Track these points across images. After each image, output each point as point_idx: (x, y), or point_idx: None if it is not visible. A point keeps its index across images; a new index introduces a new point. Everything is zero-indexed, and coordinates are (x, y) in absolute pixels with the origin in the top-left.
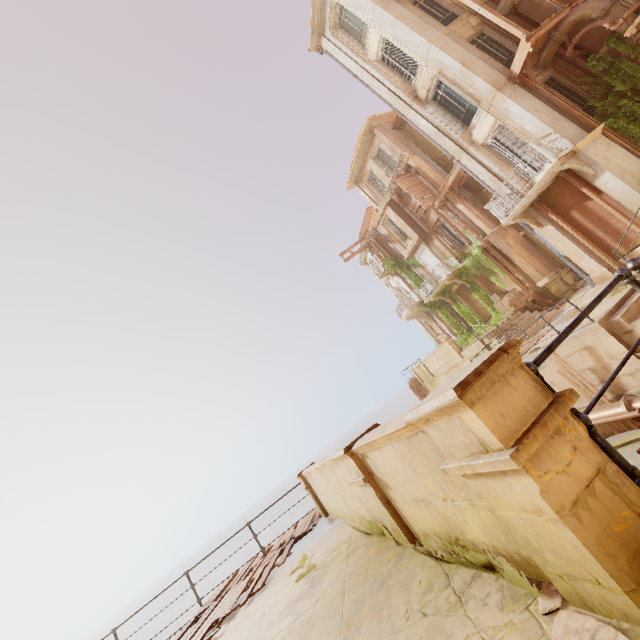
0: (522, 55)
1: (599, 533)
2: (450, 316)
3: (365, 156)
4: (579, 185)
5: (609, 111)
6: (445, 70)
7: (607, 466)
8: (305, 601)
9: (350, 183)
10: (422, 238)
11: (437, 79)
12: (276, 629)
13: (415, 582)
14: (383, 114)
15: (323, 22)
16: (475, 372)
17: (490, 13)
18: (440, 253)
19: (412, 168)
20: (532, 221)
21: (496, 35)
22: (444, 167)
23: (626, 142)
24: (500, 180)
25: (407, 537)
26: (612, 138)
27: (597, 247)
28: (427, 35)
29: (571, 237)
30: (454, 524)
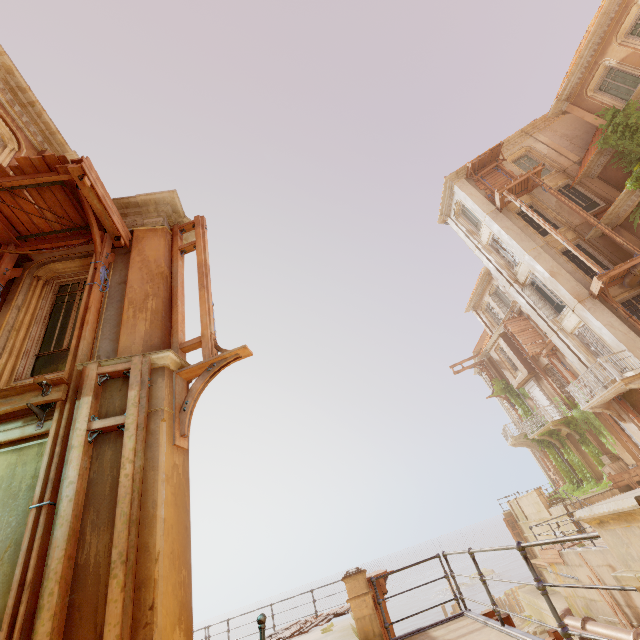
0: (596, 285)
1: (360, 627)
2: (559, 459)
3: (483, 290)
4: None
5: None
6: (537, 272)
7: (372, 614)
8: None
9: (468, 307)
10: (532, 374)
11: (533, 273)
12: None
13: None
14: None
15: (450, 209)
16: (350, 575)
17: (571, 248)
18: (550, 394)
19: (525, 313)
20: (614, 414)
21: (590, 249)
22: None
23: None
24: (586, 367)
25: None
26: None
27: None
28: (524, 245)
29: None
30: None
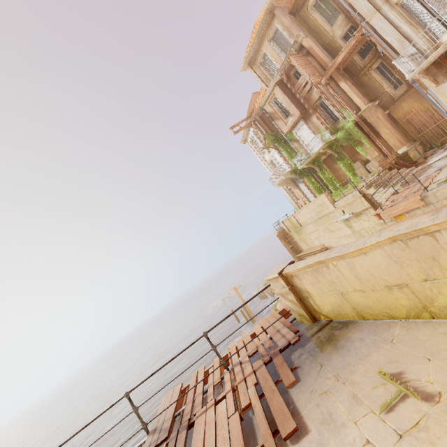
0: None
1: None
2: (315, 182)
3: (262, 38)
4: None
5: None
6: None
7: None
8: None
9: (245, 64)
10: (302, 115)
11: None
12: None
13: None
14: None
15: None
16: None
17: None
18: (315, 129)
19: (304, 49)
20: (431, 78)
21: None
22: (330, 52)
23: None
24: (407, 40)
25: None
26: None
27: None
28: None
29: None
30: None
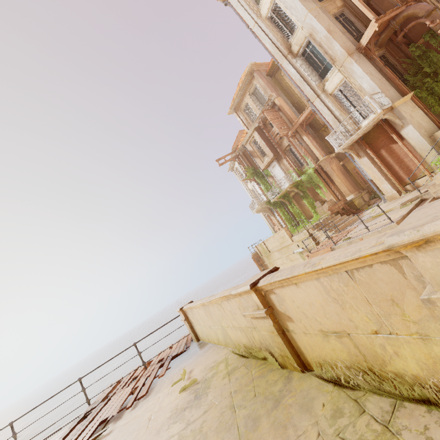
0: (370, 32)
1: None
2: (286, 213)
3: (244, 91)
4: (391, 132)
5: (417, 84)
6: (315, 34)
7: None
8: (192, 411)
9: (231, 109)
10: (275, 157)
11: (307, 40)
12: (166, 434)
13: (317, 404)
14: (262, 63)
15: None
16: None
17: None
18: (286, 169)
19: (276, 106)
20: (355, 153)
21: (352, 17)
22: (298, 109)
23: (425, 107)
24: (338, 121)
25: (297, 363)
26: (417, 103)
27: (393, 176)
28: (306, 4)
29: (378, 167)
30: (375, 356)
